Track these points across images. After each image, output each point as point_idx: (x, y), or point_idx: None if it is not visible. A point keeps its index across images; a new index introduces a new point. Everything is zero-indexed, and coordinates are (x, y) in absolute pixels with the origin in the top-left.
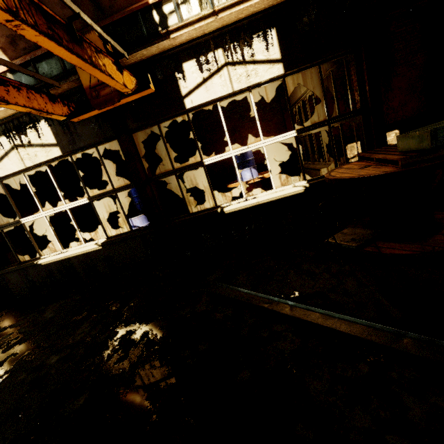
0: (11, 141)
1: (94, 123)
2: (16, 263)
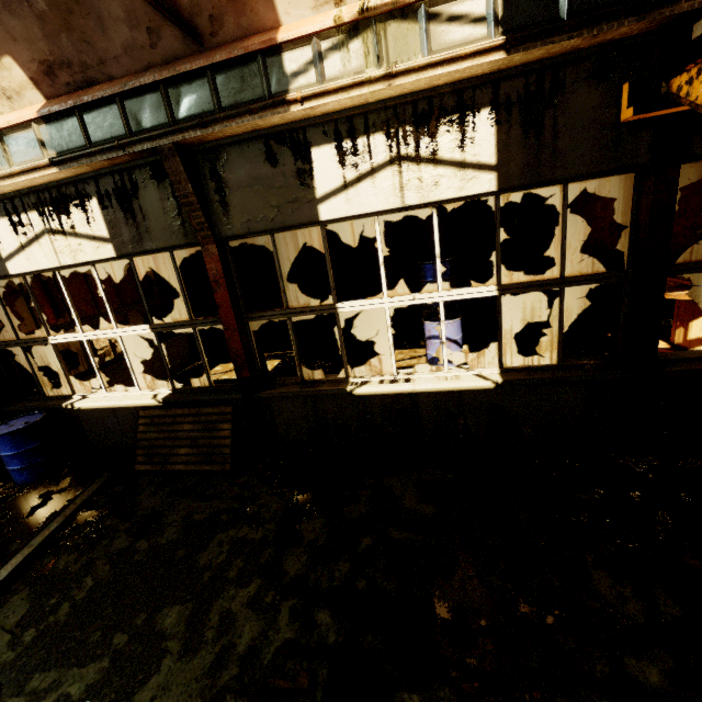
0: (394, 145)
1: (606, 130)
2: (291, 379)
